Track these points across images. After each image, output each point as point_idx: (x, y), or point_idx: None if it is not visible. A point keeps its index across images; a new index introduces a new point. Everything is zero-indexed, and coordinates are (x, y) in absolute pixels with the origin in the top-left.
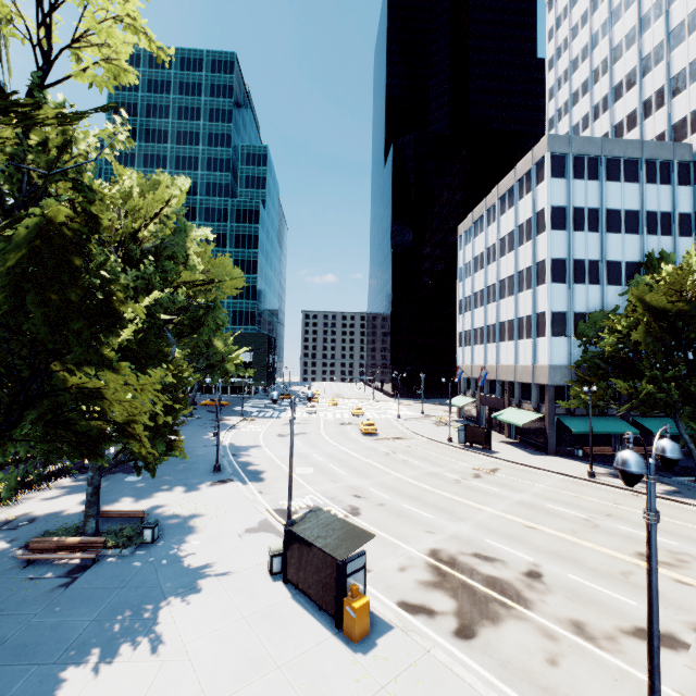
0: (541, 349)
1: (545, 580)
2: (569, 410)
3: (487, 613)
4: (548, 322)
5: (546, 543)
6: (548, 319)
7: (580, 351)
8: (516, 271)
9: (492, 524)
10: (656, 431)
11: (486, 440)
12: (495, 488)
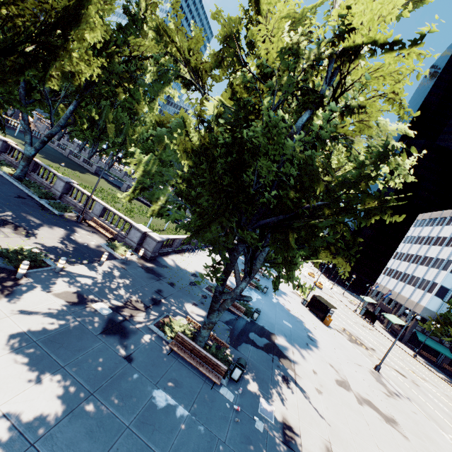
0: (425, 298)
1: (375, 351)
2: (423, 331)
3: (356, 343)
4: (436, 288)
5: (381, 350)
6: (437, 287)
7: (446, 310)
8: (436, 257)
9: (364, 336)
10: None
11: (373, 320)
12: (369, 332)
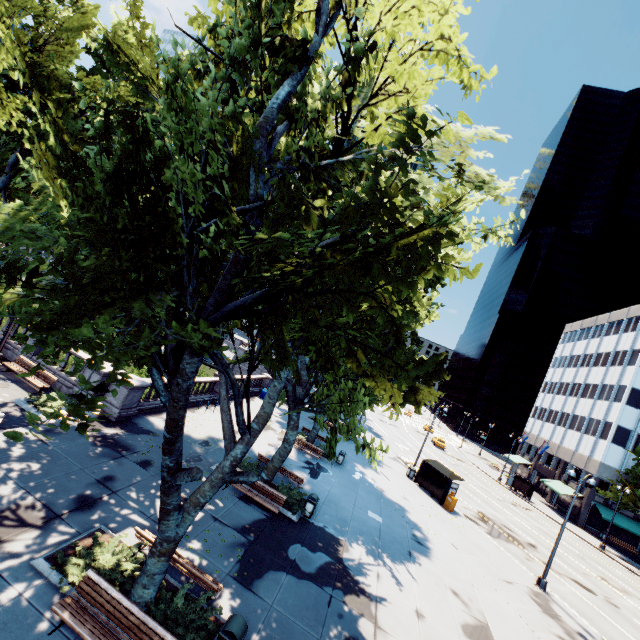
0: (599, 448)
1: (537, 549)
2: (606, 502)
3: (503, 538)
4: (612, 431)
5: (545, 544)
6: (613, 429)
7: (633, 464)
8: (601, 382)
9: (516, 523)
10: None
11: (529, 491)
12: (524, 515)
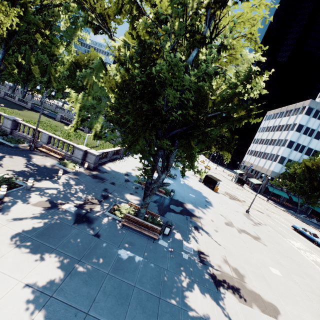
0: (272, 165)
1: (245, 202)
2: (271, 185)
3: (234, 199)
4: (279, 158)
5: (248, 200)
6: (279, 157)
7: (284, 170)
8: (278, 138)
9: (238, 194)
10: (294, 200)
11: (243, 183)
12: (241, 192)
